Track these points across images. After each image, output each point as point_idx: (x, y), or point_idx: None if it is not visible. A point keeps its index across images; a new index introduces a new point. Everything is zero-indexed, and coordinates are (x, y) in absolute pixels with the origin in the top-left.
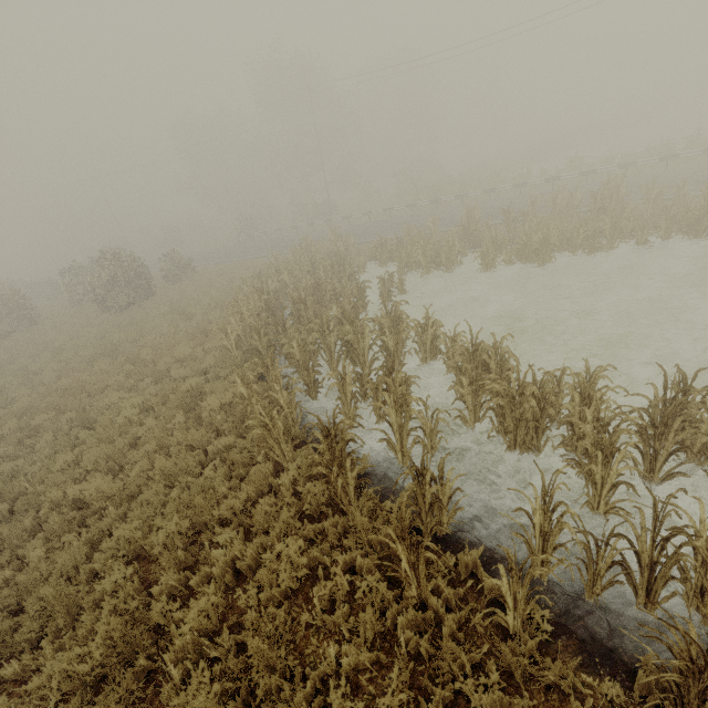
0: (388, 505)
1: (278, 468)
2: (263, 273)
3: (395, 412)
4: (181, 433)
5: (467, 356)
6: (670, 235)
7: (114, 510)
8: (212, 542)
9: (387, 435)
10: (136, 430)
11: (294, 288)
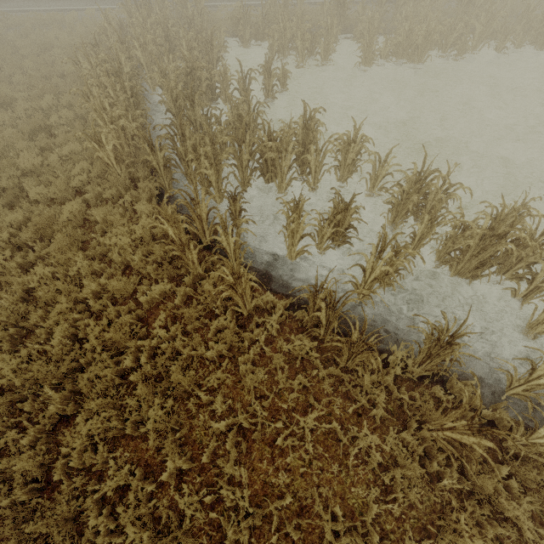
0: (390, 358)
1: (235, 314)
2: (100, 42)
3: (376, 260)
4: (92, 280)
5: (416, 186)
6: (523, 43)
7: (57, 395)
8: (198, 405)
9: (355, 278)
10: (21, 279)
11: (161, 72)
